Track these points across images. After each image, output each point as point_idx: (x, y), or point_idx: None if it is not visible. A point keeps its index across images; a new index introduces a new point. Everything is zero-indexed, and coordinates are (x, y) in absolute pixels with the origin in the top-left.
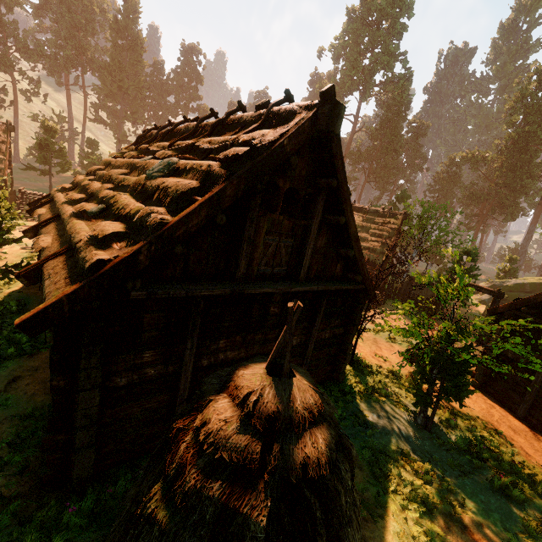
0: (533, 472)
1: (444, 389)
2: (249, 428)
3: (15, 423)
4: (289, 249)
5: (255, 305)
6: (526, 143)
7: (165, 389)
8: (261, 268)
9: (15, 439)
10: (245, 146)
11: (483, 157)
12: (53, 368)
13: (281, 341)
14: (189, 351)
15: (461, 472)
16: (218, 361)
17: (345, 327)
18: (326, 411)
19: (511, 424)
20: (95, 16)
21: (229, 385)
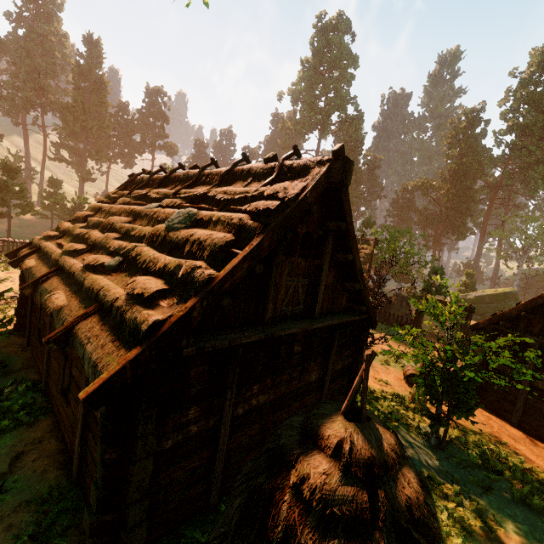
0: (542, 478)
1: (453, 407)
2: (350, 478)
3: (31, 508)
4: (304, 288)
5: (282, 346)
6: (465, 172)
7: (205, 445)
8: (283, 309)
9: (37, 529)
10: (268, 199)
11: (431, 185)
12: (107, 440)
13: (357, 387)
14: (228, 401)
15: (483, 488)
16: (251, 407)
17: (353, 356)
18: (400, 448)
19: (510, 433)
20: (55, 60)
21: (309, 436)
